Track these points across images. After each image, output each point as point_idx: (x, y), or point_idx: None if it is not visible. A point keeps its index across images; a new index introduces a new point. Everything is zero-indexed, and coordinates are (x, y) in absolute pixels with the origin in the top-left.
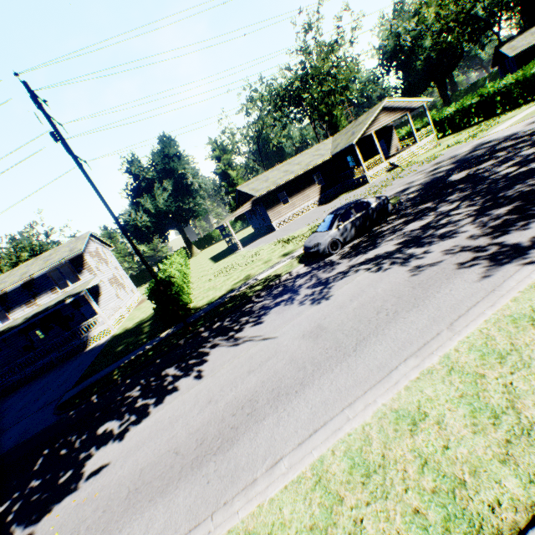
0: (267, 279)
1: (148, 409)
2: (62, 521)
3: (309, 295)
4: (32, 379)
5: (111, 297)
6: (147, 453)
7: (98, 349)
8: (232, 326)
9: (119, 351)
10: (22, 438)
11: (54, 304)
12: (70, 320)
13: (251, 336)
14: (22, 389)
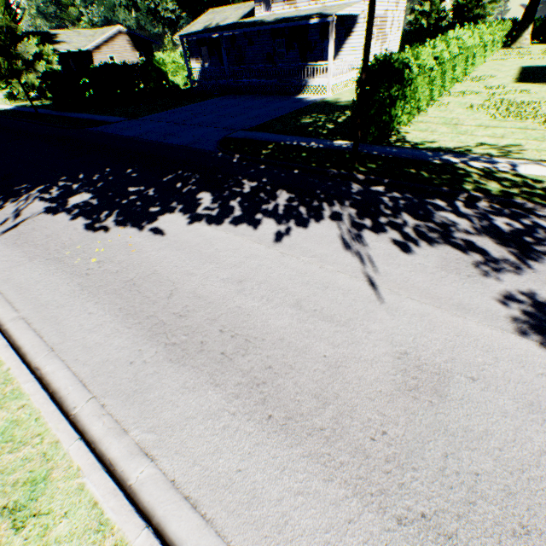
0: (525, 185)
1: (226, 217)
2: (114, 243)
3: (529, 298)
4: (255, 92)
5: (358, 46)
6: (172, 262)
7: (299, 105)
8: (382, 212)
9: (301, 124)
10: (193, 144)
11: (301, 17)
12: (310, 50)
13: (369, 255)
14: (243, 96)
